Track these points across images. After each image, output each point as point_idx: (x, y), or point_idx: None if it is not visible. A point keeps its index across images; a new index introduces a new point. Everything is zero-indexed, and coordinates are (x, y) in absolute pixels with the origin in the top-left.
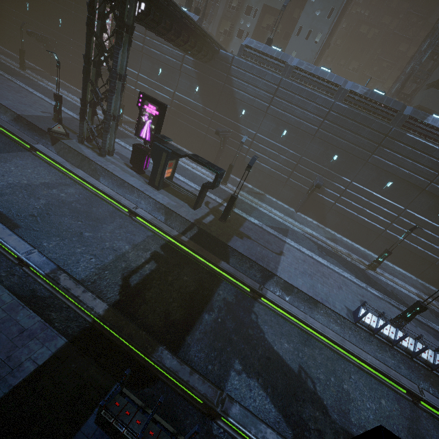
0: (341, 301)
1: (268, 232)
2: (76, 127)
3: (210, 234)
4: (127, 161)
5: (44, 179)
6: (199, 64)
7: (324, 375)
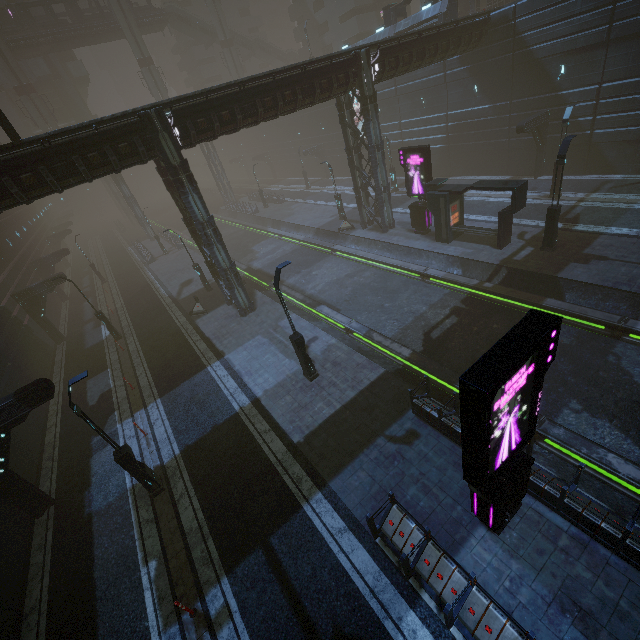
0: None
1: None
2: (358, 217)
3: (526, 271)
4: (409, 227)
5: (346, 272)
6: (467, 55)
7: None
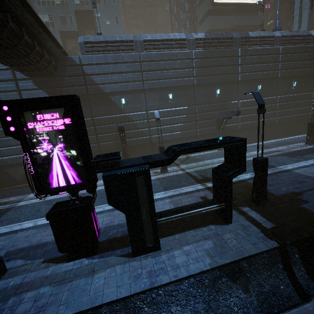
0: None
1: (272, 175)
2: None
3: None
4: (43, 253)
5: None
6: (43, 81)
7: None
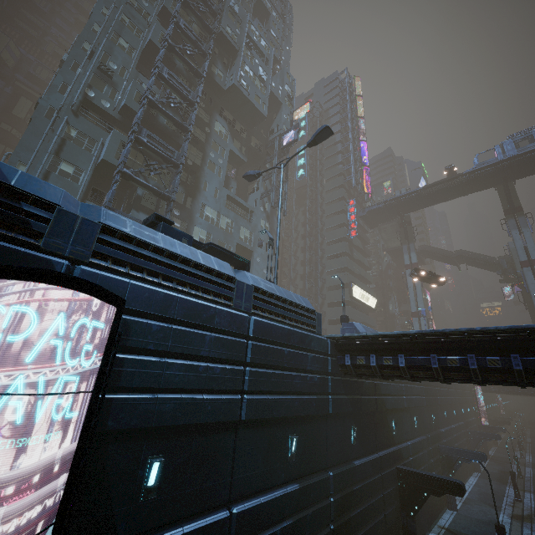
0: None
1: None
2: None
3: None
4: None
5: None
6: (349, 381)
7: None
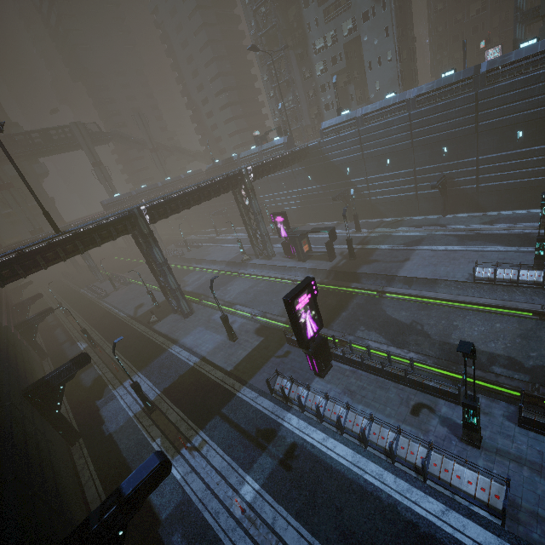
0: (466, 271)
1: (397, 250)
2: (253, 252)
3: (343, 271)
4: (284, 255)
5: (249, 285)
6: (302, 162)
7: (434, 321)
